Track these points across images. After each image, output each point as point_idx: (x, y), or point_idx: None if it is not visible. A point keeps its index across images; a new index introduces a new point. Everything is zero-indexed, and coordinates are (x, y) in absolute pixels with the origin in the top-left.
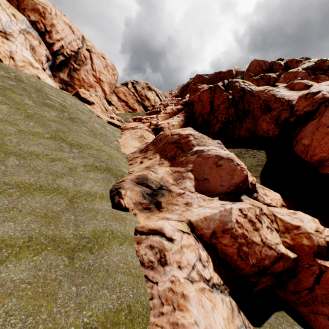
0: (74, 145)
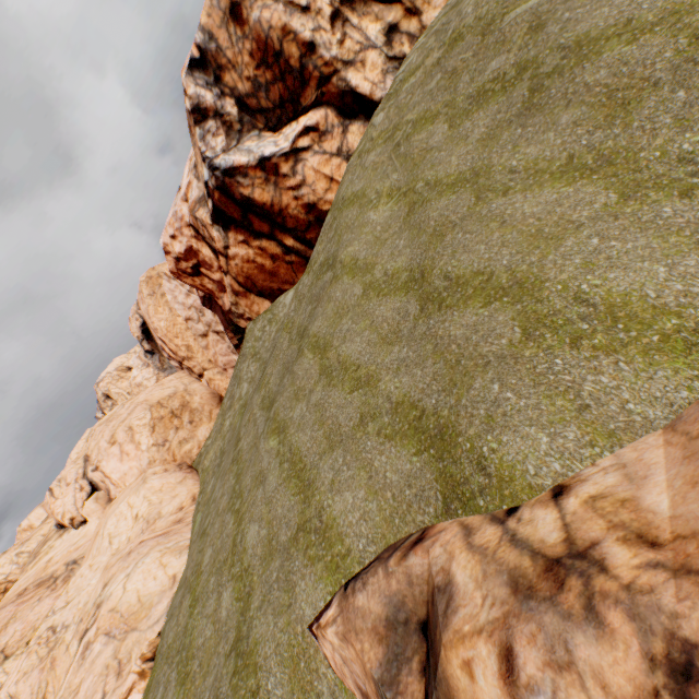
0: (431, 298)
